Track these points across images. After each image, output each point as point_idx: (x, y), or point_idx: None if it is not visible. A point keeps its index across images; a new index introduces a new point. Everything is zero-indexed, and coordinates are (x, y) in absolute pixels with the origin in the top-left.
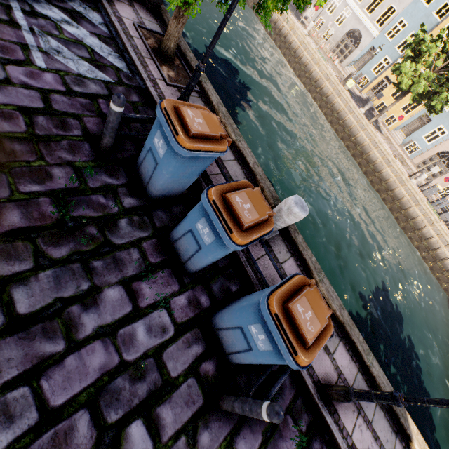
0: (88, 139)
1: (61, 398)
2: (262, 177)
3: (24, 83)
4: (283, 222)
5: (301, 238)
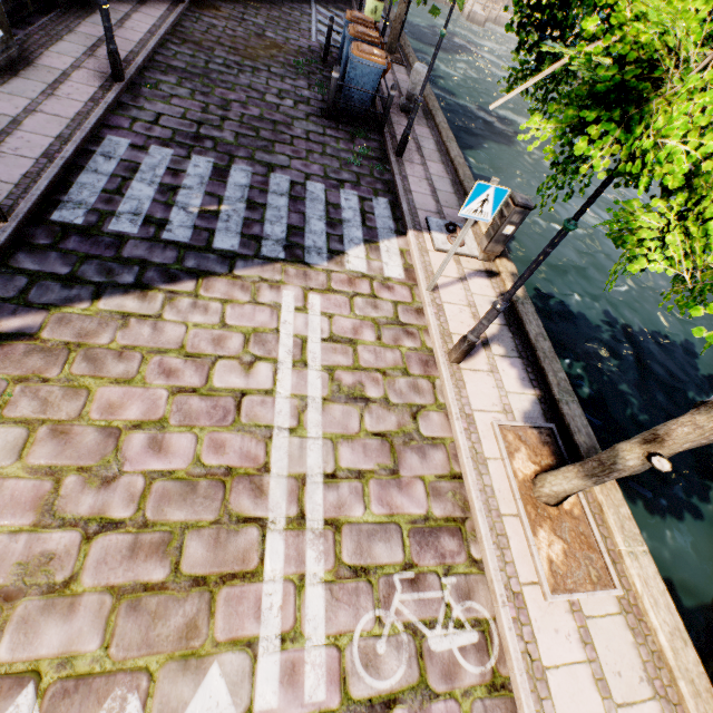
0: (320, 59)
1: (273, 85)
2: (431, 100)
3: (304, 43)
4: (412, 84)
5: (446, 126)
